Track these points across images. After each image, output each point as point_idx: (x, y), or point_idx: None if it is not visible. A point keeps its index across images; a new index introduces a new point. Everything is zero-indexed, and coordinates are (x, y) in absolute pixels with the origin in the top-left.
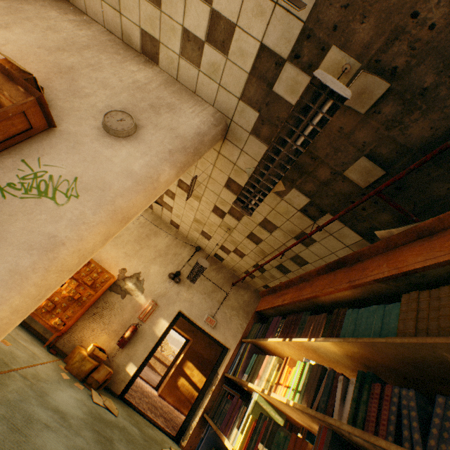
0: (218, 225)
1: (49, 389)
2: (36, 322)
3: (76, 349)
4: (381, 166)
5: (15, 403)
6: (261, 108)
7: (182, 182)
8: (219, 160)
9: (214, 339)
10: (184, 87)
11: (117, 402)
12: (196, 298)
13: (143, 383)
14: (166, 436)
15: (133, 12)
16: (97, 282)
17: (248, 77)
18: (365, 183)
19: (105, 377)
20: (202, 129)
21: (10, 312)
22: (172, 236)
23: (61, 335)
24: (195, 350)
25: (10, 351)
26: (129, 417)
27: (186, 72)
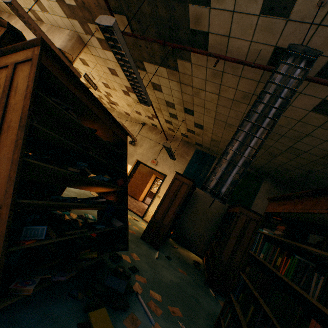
0: (134, 102)
1: None
2: None
3: None
4: (122, 14)
5: None
6: (75, 17)
7: (104, 84)
8: (97, 59)
9: (158, 171)
10: (56, 27)
11: None
12: (145, 151)
13: None
14: (136, 215)
15: (20, 3)
16: None
17: (59, 4)
18: (129, 29)
19: None
20: (63, 45)
21: None
22: (129, 121)
23: None
24: None
25: None
26: None
27: (50, 19)
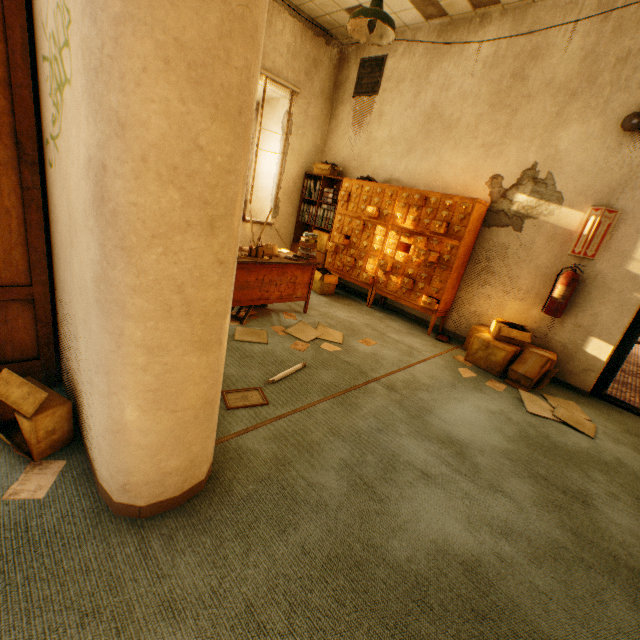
0: None
1: (433, 403)
2: (407, 306)
3: (472, 331)
4: None
5: (367, 437)
6: None
7: None
8: None
9: None
10: None
11: (588, 406)
12: None
13: None
14: None
15: None
16: (452, 224)
17: None
18: None
19: (539, 370)
20: None
21: (145, 355)
22: (590, 20)
23: (444, 315)
24: None
25: (372, 353)
26: (626, 436)
27: None
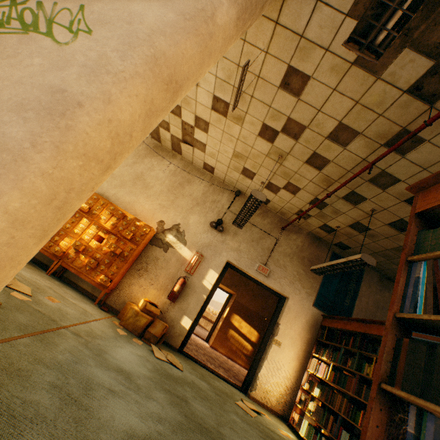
0: (265, 154)
1: (107, 347)
2: (82, 281)
3: (127, 305)
4: None
5: (67, 366)
6: None
7: (218, 101)
8: (276, 39)
9: (269, 288)
10: None
11: (178, 356)
12: (243, 246)
13: (194, 336)
14: (233, 388)
15: None
16: (136, 235)
17: None
18: None
19: (162, 331)
20: None
21: (6, 222)
22: (207, 182)
23: (109, 292)
24: (240, 303)
25: (58, 308)
26: (193, 370)
27: None
